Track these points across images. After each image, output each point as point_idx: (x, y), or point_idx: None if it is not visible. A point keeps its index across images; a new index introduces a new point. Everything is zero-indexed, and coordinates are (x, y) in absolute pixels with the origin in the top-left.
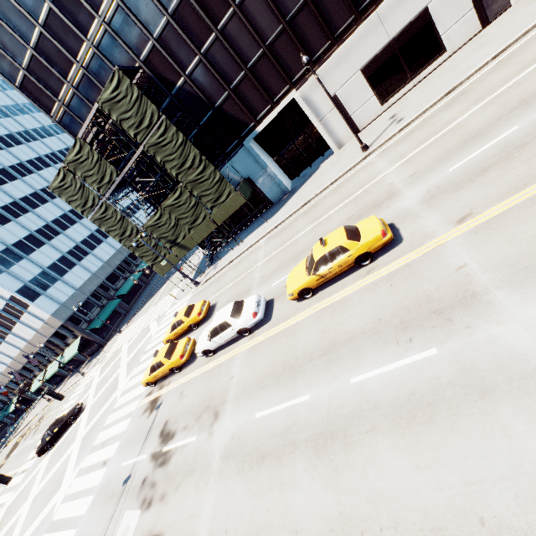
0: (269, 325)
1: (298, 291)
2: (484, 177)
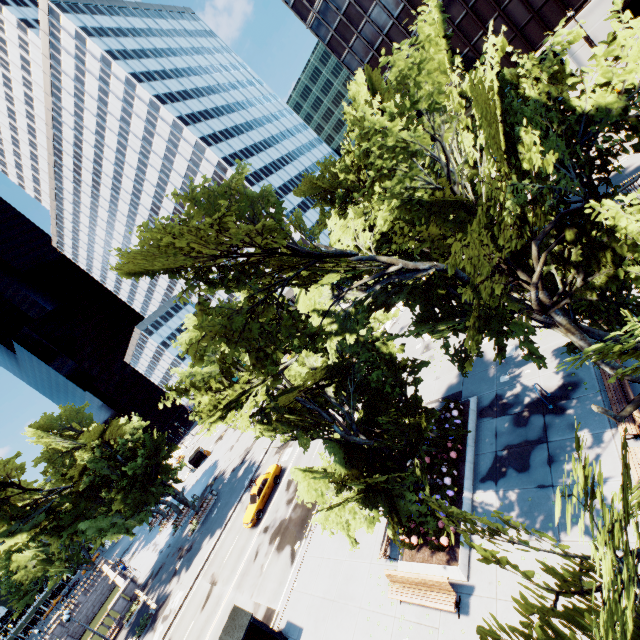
0: None
1: None
2: None
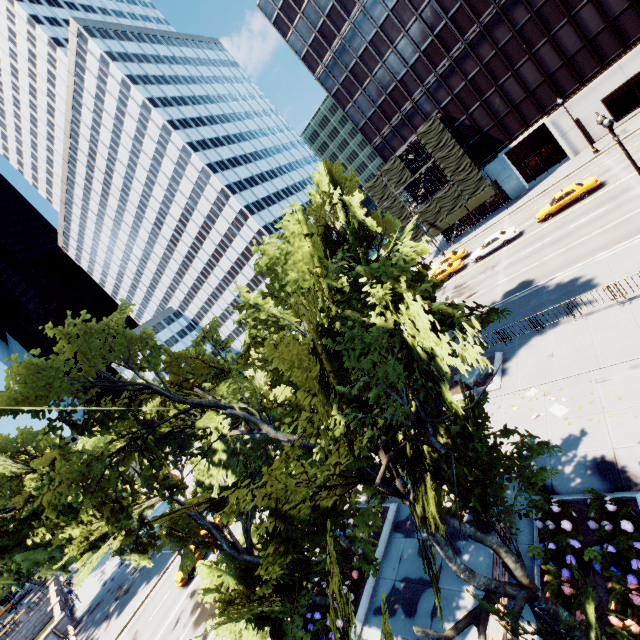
0: (522, 237)
1: (543, 216)
2: None
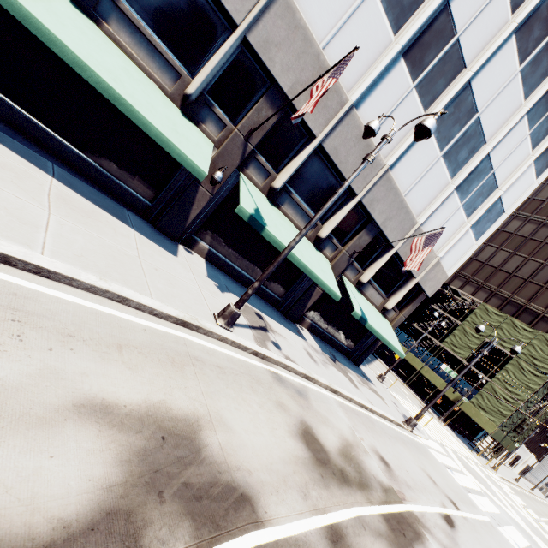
0: None
1: None
2: None
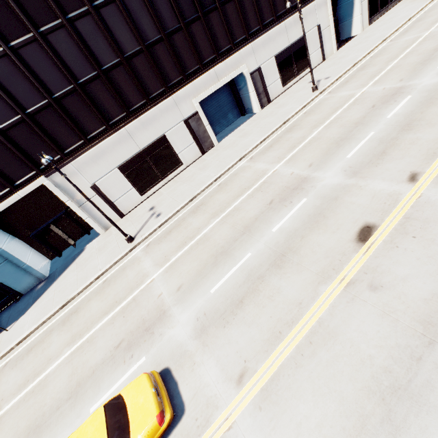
0: None
1: None
2: (244, 312)
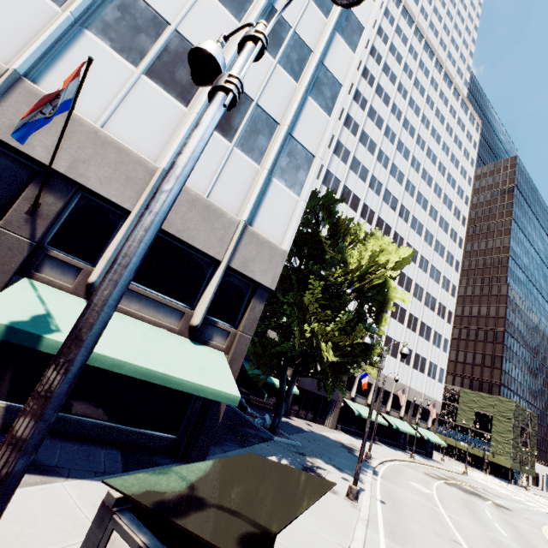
0: None
1: None
2: None
